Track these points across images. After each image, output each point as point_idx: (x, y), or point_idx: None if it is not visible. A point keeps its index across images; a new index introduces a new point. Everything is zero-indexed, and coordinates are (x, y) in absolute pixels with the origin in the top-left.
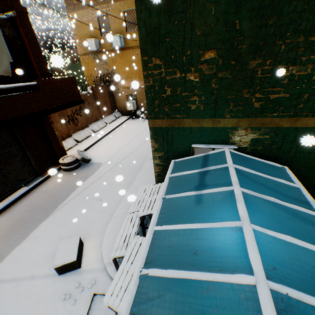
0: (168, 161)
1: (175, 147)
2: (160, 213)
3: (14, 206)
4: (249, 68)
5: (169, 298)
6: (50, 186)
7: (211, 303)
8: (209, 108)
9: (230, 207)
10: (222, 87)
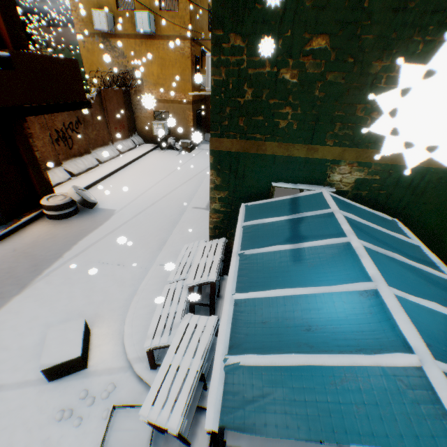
0: (233, 206)
1: (247, 185)
2: (238, 275)
3: None
4: (370, 73)
5: (280, 397)
6: (26, 242)
7: (353, 399)
8: (306, 128)
9: (349, 265)
10: (329, 97)
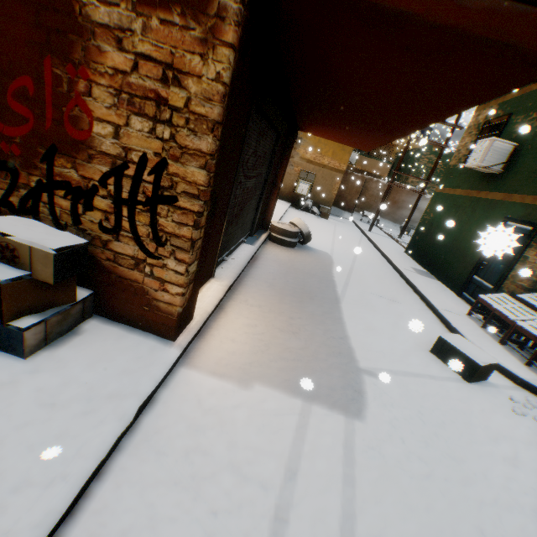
0: None
1: None
2: None
3: (253, 268)
4: None
5: None
6: (282, 258)
7: None
8: None
9: None
10: None
